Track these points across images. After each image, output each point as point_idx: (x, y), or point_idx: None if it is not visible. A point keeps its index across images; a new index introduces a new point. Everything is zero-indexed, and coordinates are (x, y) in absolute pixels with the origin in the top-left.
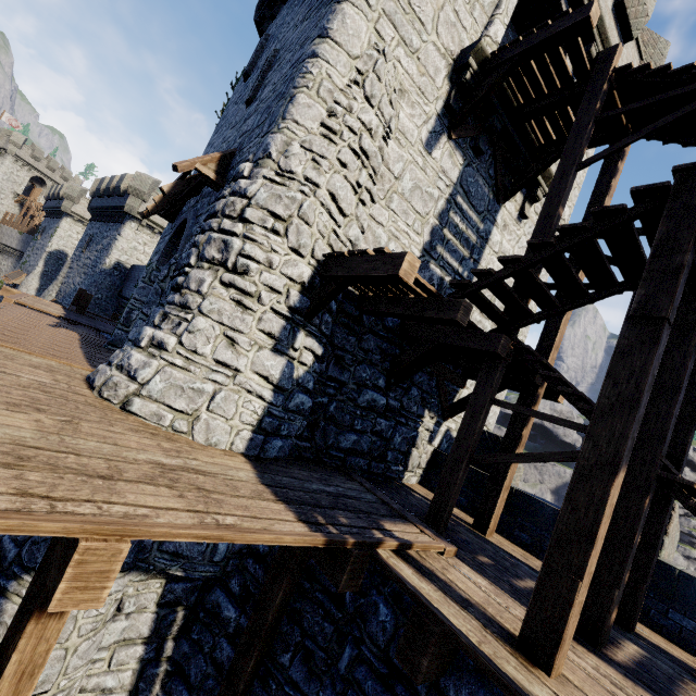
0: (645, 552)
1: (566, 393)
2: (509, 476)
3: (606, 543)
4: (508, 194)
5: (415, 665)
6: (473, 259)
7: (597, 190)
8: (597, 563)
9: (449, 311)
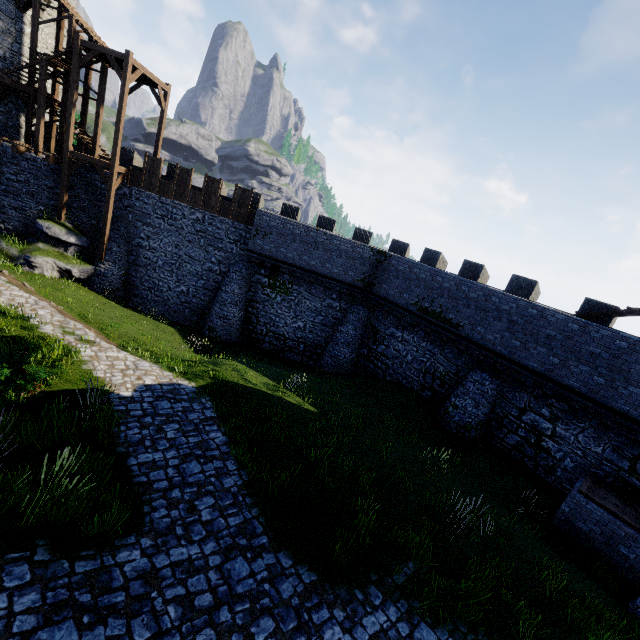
0: (80, 146)
1: (49, 106)
2: (53, 134)
3: (60, 139)
4: (25, 9)
5: (15, 151)
6: (19, 43)
7: (58, 25)
8: (59, 143)
9: (3, 79)
